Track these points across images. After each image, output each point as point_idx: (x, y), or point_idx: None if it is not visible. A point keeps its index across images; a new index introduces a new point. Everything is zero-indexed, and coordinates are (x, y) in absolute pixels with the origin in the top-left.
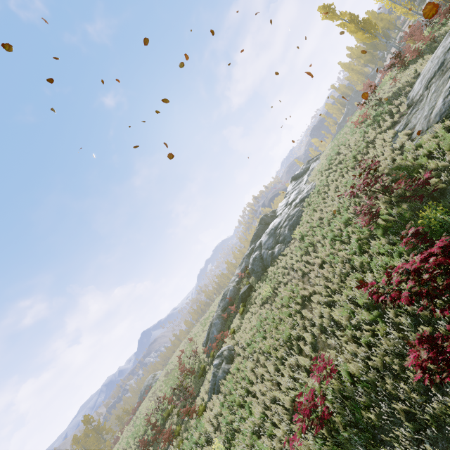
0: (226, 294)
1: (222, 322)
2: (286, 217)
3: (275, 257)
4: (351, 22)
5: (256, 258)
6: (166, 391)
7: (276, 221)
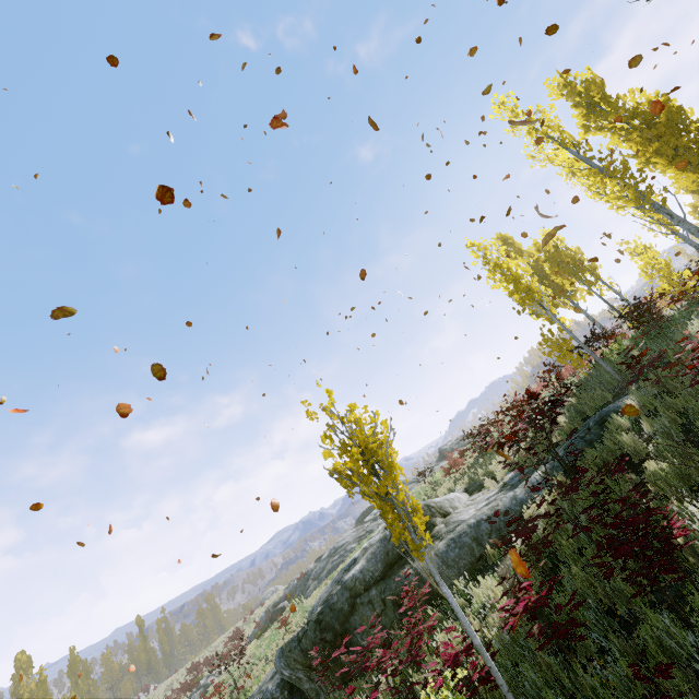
0: (290, 585)
1: (267, 620)
2: (345, 546)
3: (305, 596)
4: (534, 272)
5: (307, 575)
6: (220, 648)
7: (345, 538)
